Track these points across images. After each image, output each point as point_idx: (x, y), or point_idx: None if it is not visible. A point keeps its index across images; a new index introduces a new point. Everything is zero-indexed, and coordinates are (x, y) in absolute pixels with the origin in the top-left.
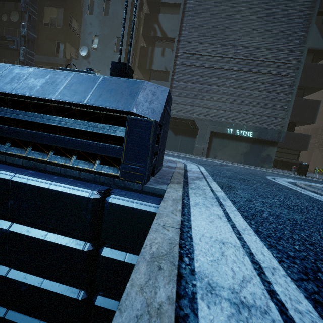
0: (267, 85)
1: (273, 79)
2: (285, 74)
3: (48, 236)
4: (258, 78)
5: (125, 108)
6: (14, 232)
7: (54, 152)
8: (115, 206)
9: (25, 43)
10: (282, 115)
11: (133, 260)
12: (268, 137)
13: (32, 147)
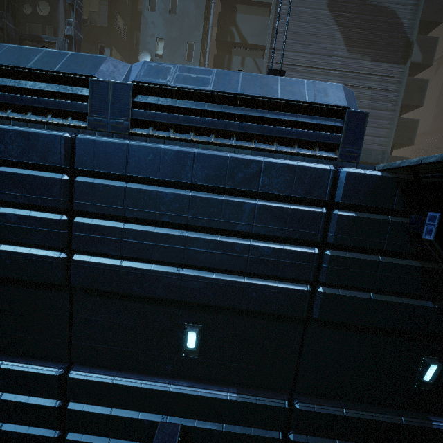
0: (369, 101)
1: (376, 94)
2: (388, 89)
3: (292, 206)
4: (360, 93)
5: (341, 104)
6: (263, 205)
7: (277, 143)
8: (351, 174)
9: (70, 46)
10: (385, 135)
11: (362, 215)
12: (371, 159)
13: (256, 140)
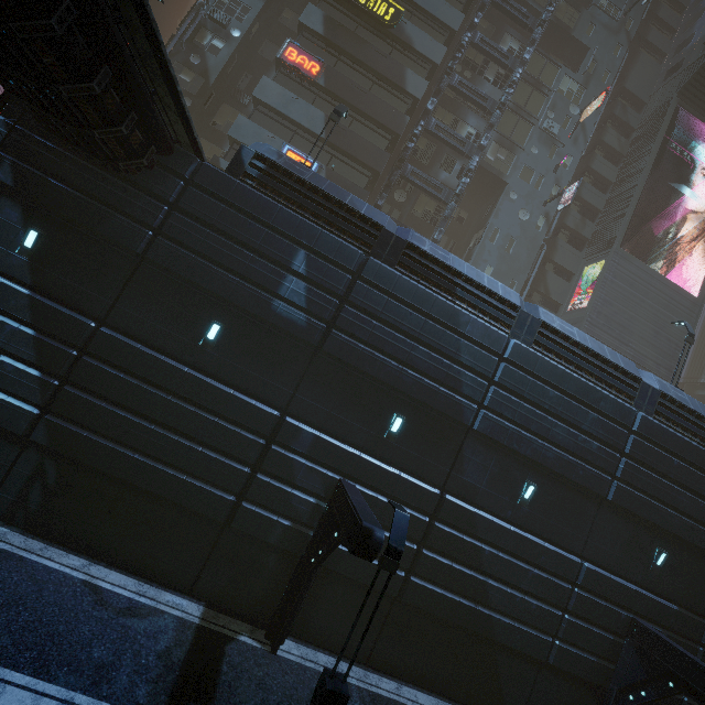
0: None
1: None
2: None
3: None
4: None
5: None
6: None
7: None
8: None
9: None
10: None
11: None
12: None
13: None
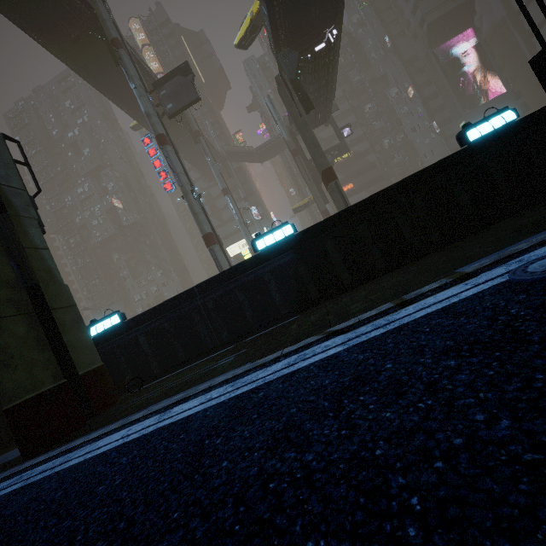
0: None
1: None
2: None
3: None
4: None
5: None
6: None
7: None
8: None
9: None
10: None
11: None
12: None
13: None
